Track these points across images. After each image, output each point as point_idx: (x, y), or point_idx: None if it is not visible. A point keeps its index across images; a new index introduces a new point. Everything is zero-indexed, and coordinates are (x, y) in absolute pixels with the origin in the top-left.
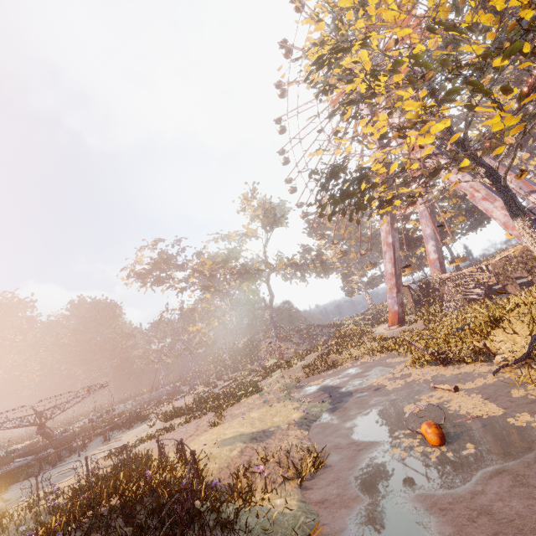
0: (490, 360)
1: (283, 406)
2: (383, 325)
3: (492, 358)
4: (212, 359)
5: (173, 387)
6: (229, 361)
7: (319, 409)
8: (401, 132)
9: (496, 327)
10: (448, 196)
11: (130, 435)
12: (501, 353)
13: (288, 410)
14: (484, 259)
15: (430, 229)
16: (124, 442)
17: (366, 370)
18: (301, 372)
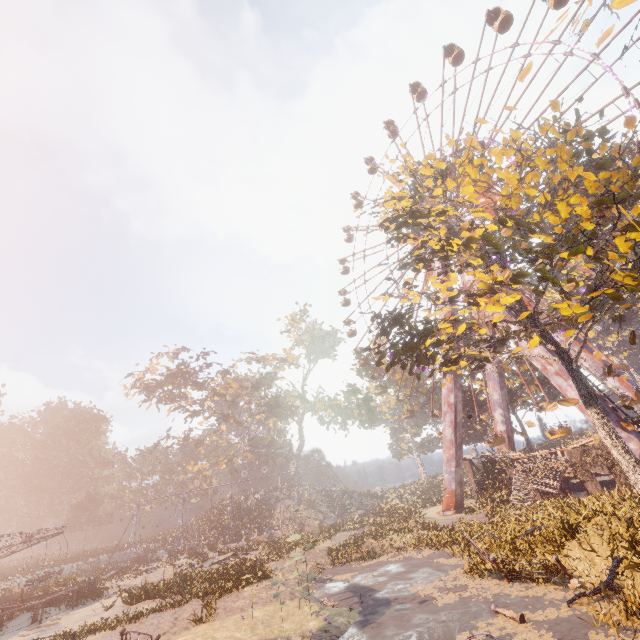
0: (565, 583)
1: (297, 607)
2: (437, 507)
3: (568, 580)
4: (207, 516)
5: (146, 549)
6: (231, 523)
7: (345, 620)
8: (471, 298)
9: (571, 537)
10: (519, 360)
11: (73, 617)
12: (577, 575)
13: (304, 614)
14: (560, 440)
15: (497, 395)
16: (63, 628)
17: (410, 570)
18: (325, 557)
